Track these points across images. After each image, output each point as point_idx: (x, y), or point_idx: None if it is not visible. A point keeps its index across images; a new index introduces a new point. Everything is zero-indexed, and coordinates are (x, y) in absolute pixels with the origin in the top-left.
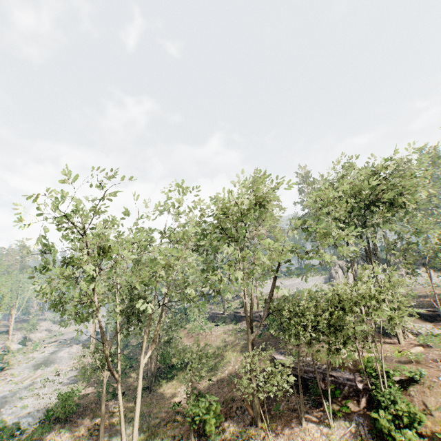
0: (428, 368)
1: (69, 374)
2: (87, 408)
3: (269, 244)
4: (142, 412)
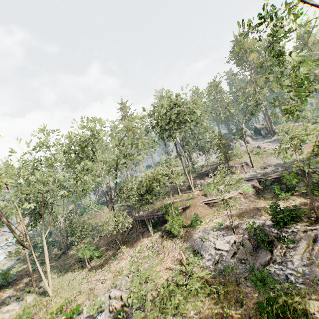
0: (195, 200)
1: (8, 264)
2: (23, 275)
3: (104, 158)
4: (60, 264)
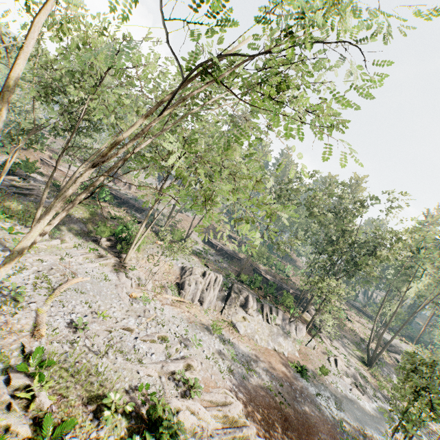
0: (38, 152)
1: None
2: None
3: None
4: None
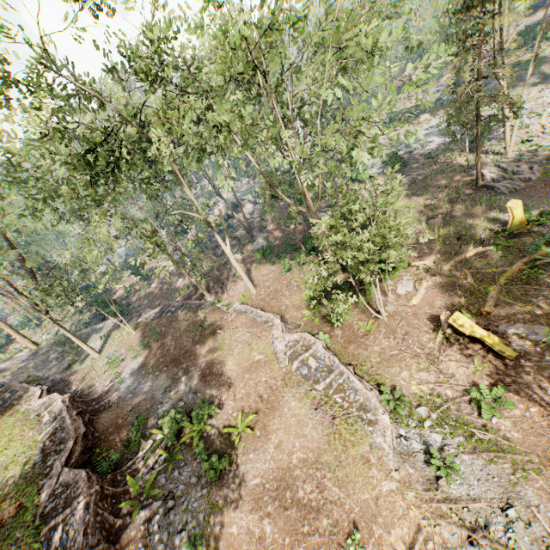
0: None
1: None
2: None
3: None
4: None
